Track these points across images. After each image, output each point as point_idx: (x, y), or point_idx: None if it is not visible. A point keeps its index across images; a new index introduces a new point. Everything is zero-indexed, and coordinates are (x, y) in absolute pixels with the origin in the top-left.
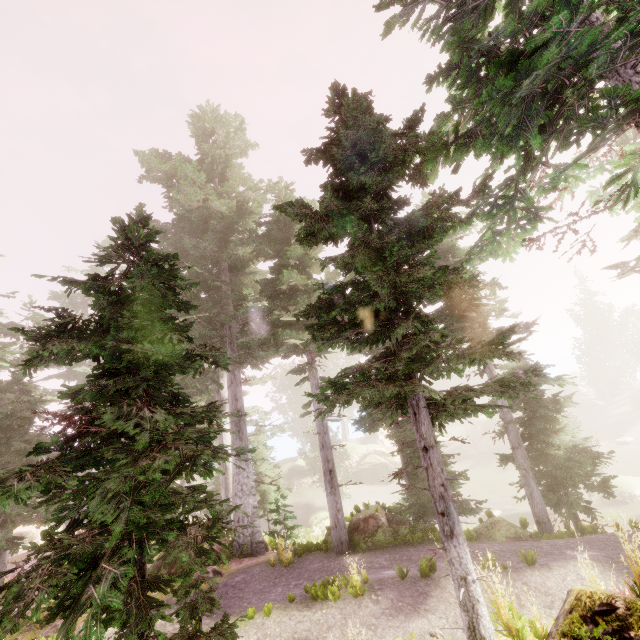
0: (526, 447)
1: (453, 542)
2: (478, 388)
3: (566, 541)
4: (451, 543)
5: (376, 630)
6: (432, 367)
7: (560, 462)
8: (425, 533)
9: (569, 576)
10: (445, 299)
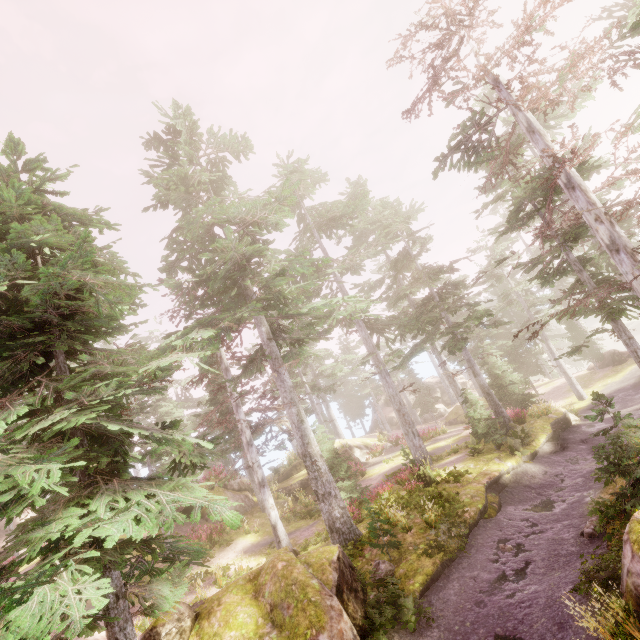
0: None
1: None
2: None
3: None
4: None
5: None
6: None
7: None
8: None
9: None
10: None
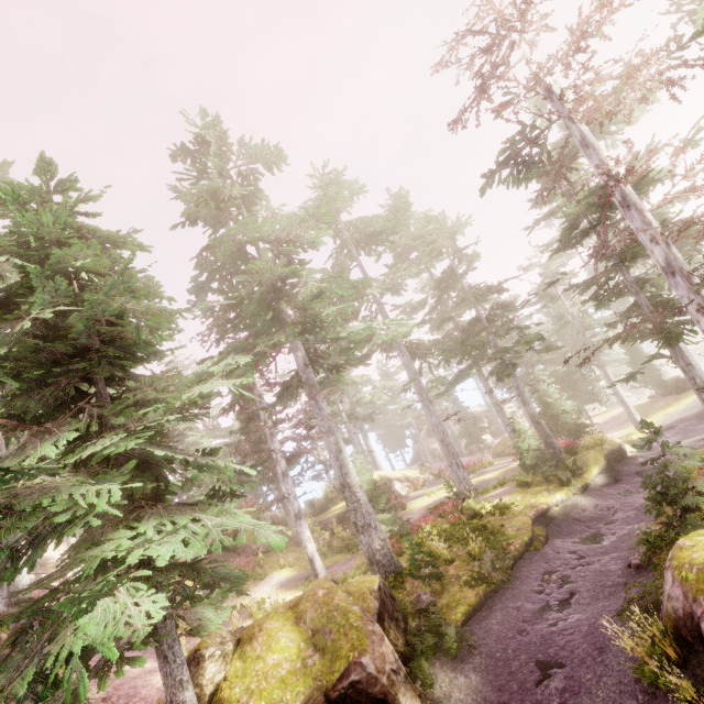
0: None
1: None
2: None
3: None
4: None
5: None
6: None
7: None
8: None
9: None
10: None
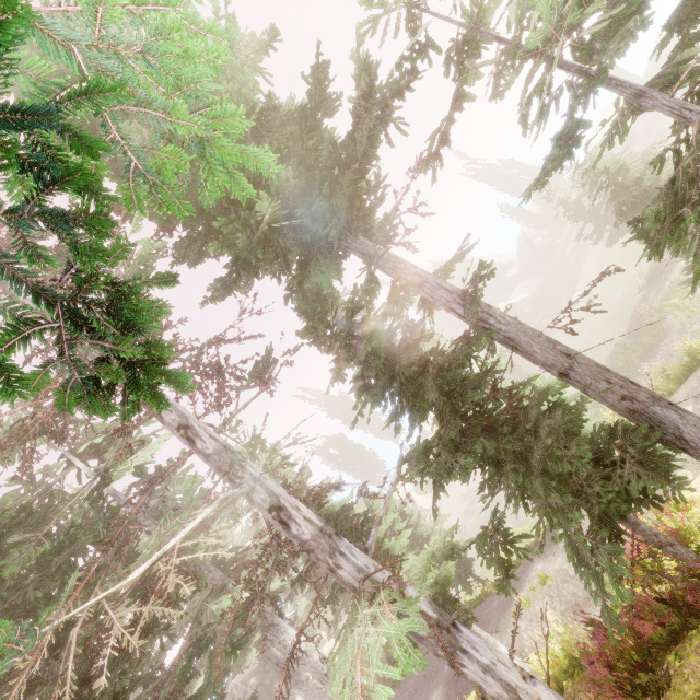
0: None
1: None
2: None
3: None
4: None
5: None
6: None
7: None
8: None
9: None
10: None
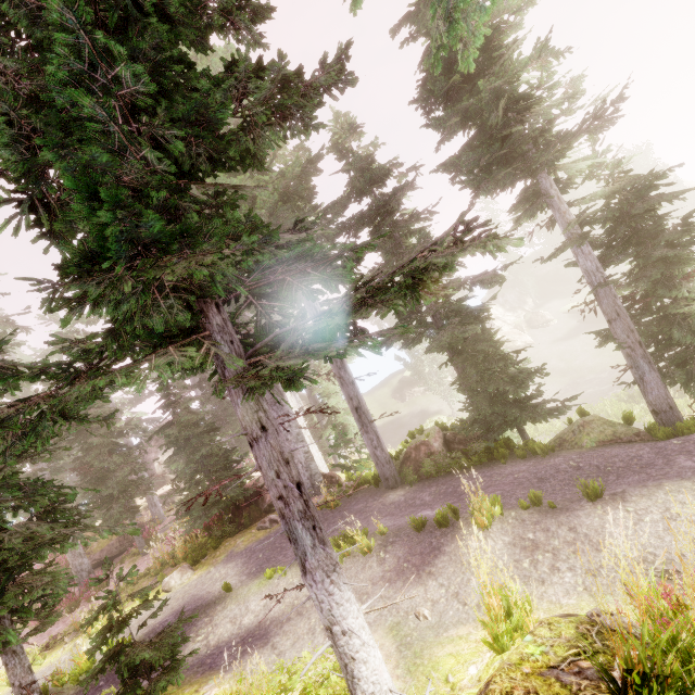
0: (633, 314)
1: (307, 580)
2: (351, 304)
3: (686, 440)
4: (305, 581)
5: (365, 601)
6: (152, 319)
7: (691, 324)
8: (492, 450)
9: (649, 514)
10: (471, 121)
